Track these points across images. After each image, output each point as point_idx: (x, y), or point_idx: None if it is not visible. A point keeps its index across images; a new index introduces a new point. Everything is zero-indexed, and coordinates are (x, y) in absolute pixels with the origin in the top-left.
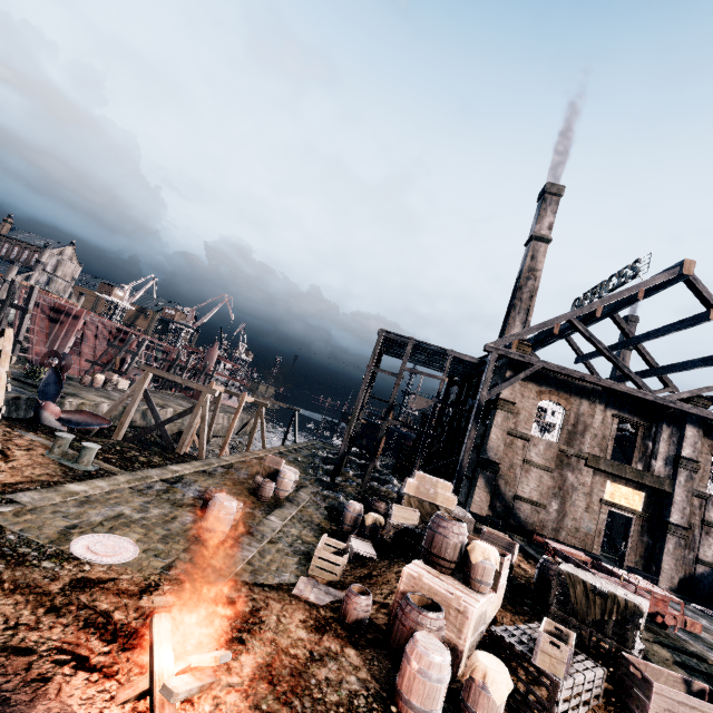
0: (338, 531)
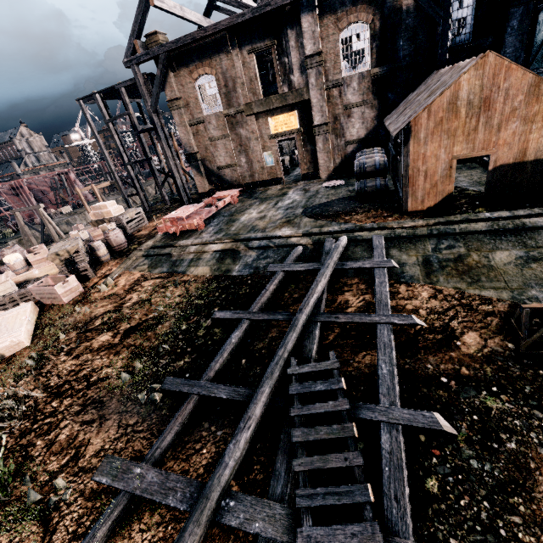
0: None
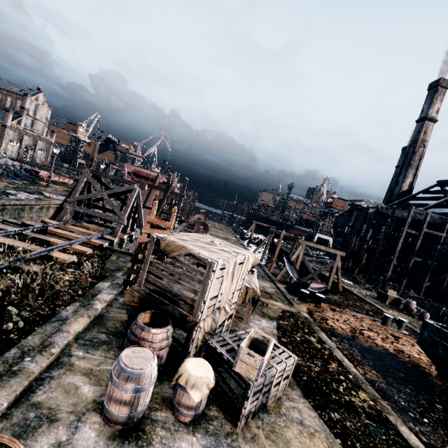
0: None
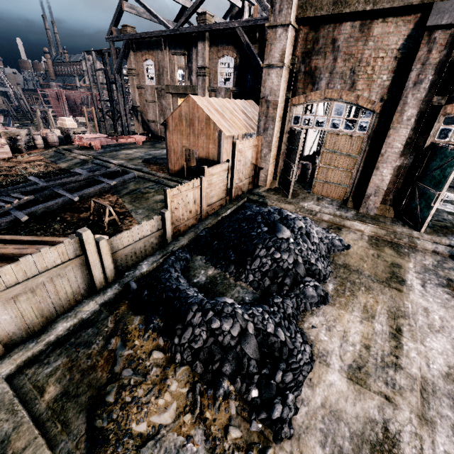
0: None
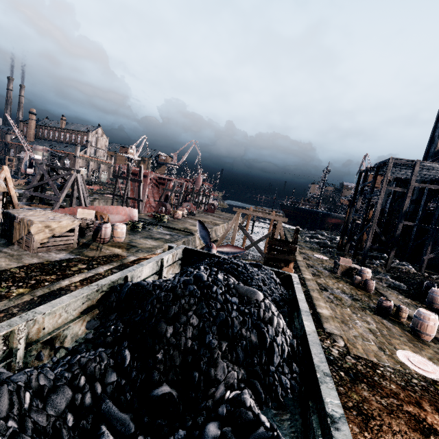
0: (432, 309)
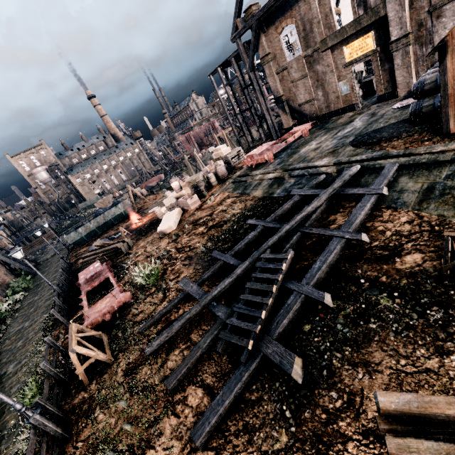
0: None
